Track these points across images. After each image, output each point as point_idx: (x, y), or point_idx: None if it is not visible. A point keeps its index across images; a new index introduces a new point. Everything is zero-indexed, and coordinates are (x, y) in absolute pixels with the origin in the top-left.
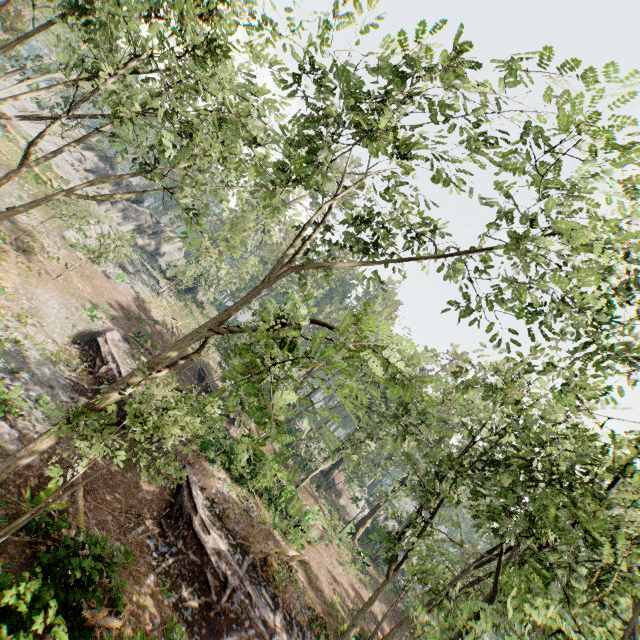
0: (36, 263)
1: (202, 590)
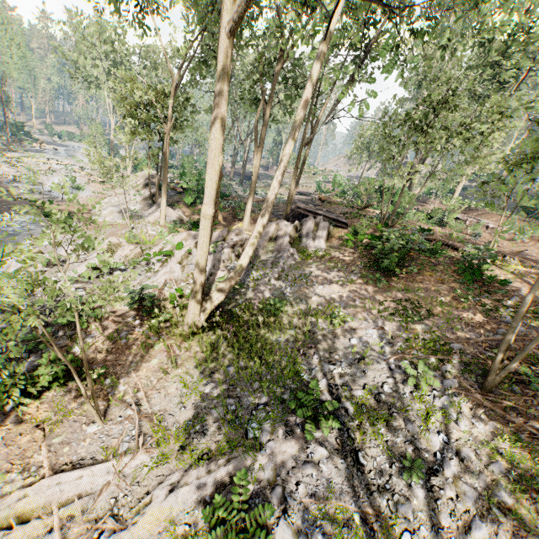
0: None
1: None
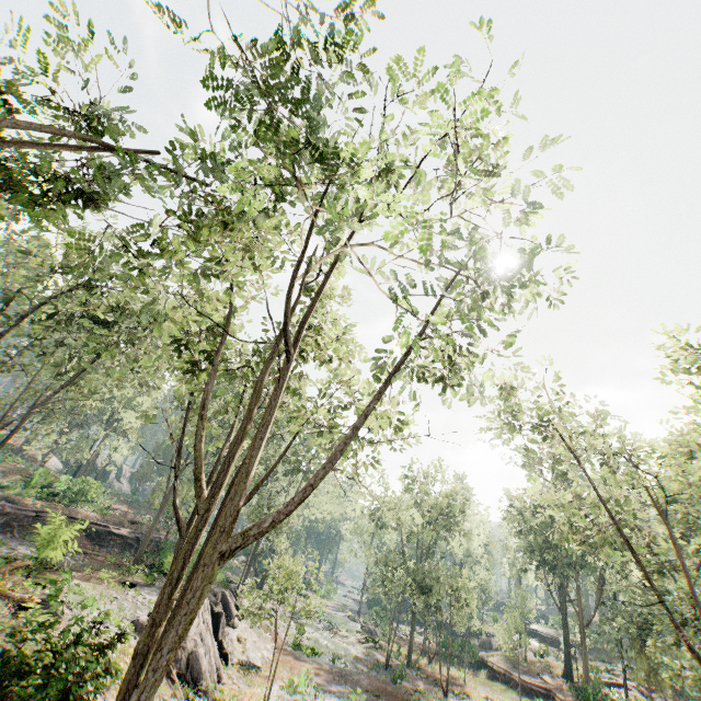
0: None
1: (130, 547)
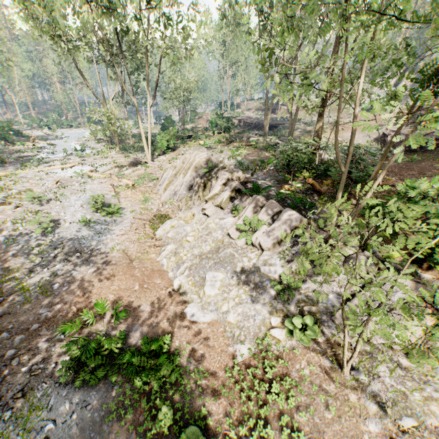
0: (339, 128)
1: None
